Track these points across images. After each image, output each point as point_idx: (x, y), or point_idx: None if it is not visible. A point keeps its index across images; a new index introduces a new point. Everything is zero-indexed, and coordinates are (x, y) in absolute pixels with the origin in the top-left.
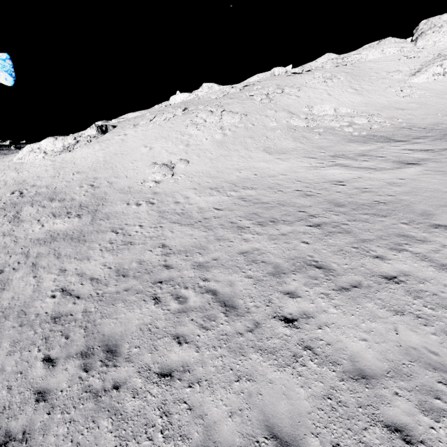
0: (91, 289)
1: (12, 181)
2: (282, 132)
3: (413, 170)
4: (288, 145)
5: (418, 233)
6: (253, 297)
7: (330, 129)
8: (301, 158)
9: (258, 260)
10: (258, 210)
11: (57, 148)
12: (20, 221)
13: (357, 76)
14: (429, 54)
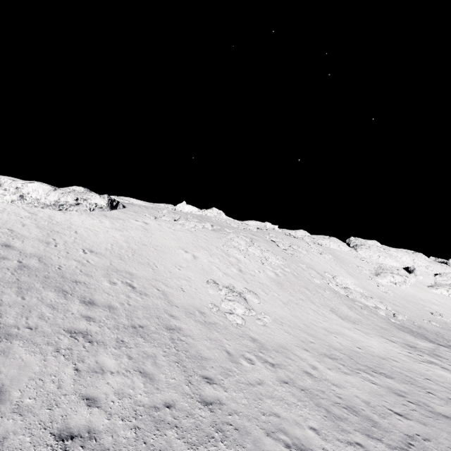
0: None
1: None
2: (331, 293)
3: None
4: (349, 313)
5: None
6: None
7: (366, 306)
8: (382, 338)
9: None
10: None
11: (47, 199)
12: (7, 337)
13: (339, 259)
14: (373, 263)
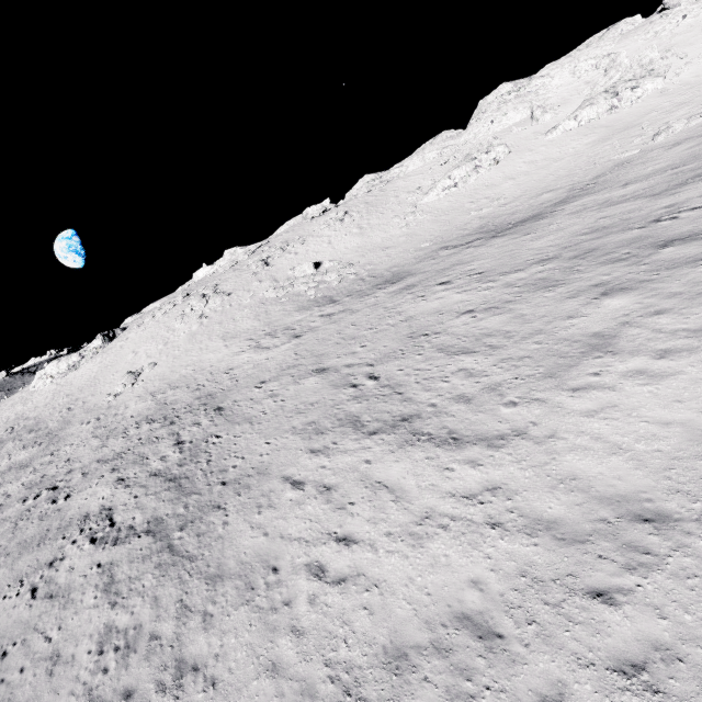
0: (1, 503)
1: (14, 416)
2: (251, 310)
3: (287, 346)
4: (245, 326)
5: (201, 417)
6: (70, 486)
7: (295, 296)
8: (241, 342)
9: (101, 460)
10: (152, 413)
11: (62, 370)
12: None
13: (374, 206)
14: (460, 156)
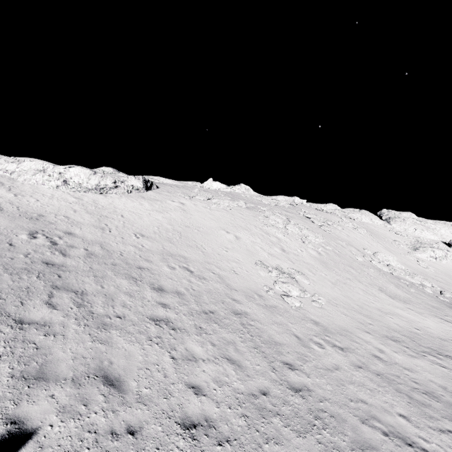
0: None
1: (11, 206)
2: (375, 271)
3: None
4: (397, 292)
5: None
6: None
7: (412, 284)
8: (436, 318)
9: None
10: None
11: (89, 184)
12: (104, 327)
13: (374, 234)
14: (409, 237)
